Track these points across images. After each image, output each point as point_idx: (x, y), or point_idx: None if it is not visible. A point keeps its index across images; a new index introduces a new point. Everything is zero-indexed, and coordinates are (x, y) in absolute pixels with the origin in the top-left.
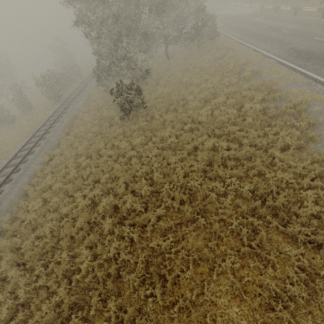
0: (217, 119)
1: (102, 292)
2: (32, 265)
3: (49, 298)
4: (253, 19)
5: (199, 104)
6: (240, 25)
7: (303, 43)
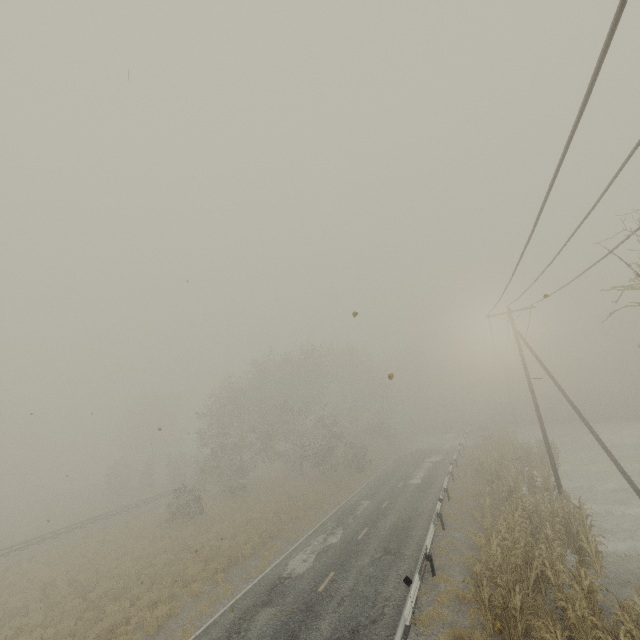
0: (194, 544)
1: None
2: None
3: None
4: (431, 457)
5: (220, 530)
6: (410, 460)
7: (371, 503)
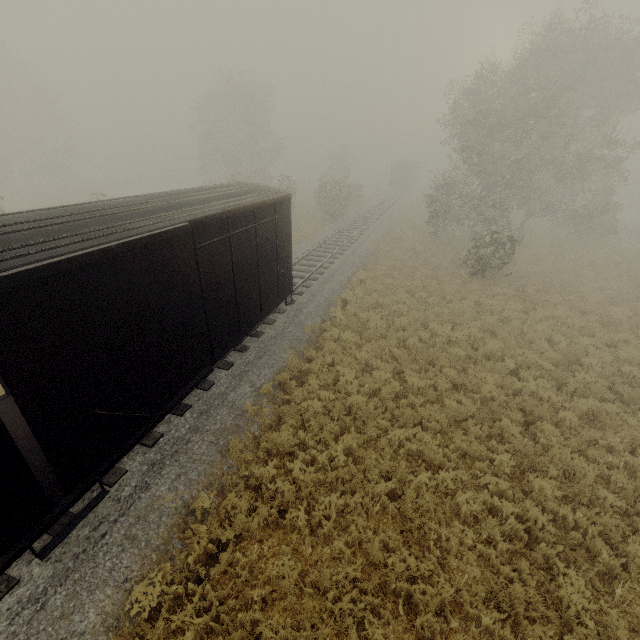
0: None
1: (536, 412)
2: (393, 368)
3: (434, 403)
4: None
5: (603, 301)
6: None
7: None
